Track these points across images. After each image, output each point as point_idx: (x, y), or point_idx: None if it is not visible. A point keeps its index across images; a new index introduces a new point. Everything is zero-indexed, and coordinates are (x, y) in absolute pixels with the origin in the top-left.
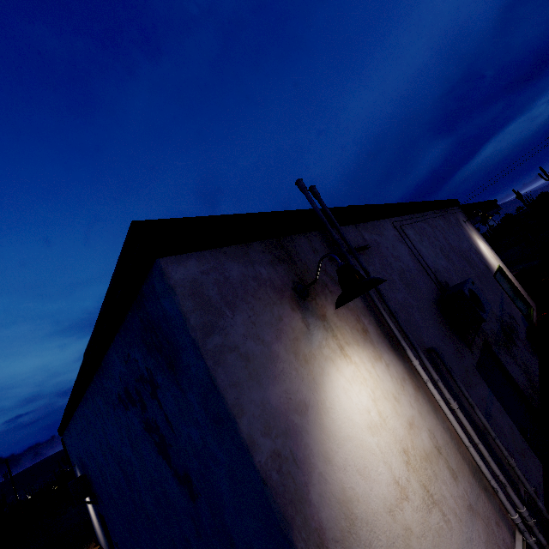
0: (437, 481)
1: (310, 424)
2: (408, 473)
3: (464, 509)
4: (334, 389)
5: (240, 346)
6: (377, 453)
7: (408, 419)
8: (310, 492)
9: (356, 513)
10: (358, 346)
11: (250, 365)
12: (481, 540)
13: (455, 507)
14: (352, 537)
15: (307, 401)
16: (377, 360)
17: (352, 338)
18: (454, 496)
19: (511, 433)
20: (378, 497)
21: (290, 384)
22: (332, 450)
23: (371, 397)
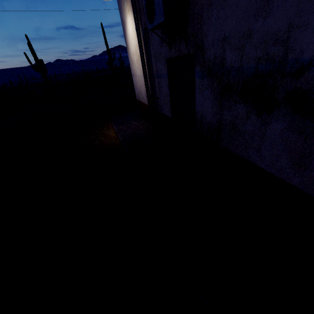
0: (139, 62)
1: (125, 27)
2: (135, 53)
3: (142, 73)
4: (127, 22)
5: (119, 3)
6: (132, 43)
7: (137, 44)
8: (126, 38)
9: (129, 48)
10: (131, 12)
11: (120, 8)
12: (143, 81)
13: (141, 70)
14: (129, 50)
15: (125, 22)
16: (134, 20)
17: (130, 8)
18: (141, 69)
19: (165, 94)
20: (131, 50)
21: (123, 16)
22: (127, 35)
23: (132, 31)
